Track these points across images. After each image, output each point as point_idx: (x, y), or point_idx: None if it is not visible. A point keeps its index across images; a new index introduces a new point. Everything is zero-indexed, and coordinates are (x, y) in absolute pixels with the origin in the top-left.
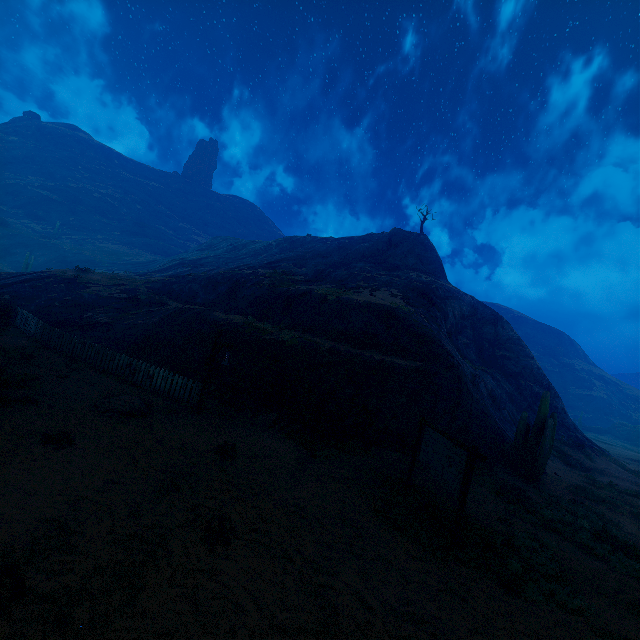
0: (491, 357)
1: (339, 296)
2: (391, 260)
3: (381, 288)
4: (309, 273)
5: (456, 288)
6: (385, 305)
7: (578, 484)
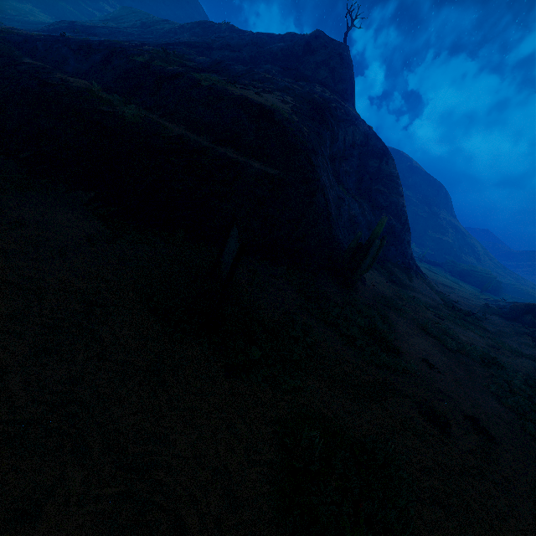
0: (367, 189)
1: (215, 84)
2: (302, 68)
3: (275, 92)
4: (205, 62)
5: (357, 114)
6: (263, 104)
7: (387, 295)
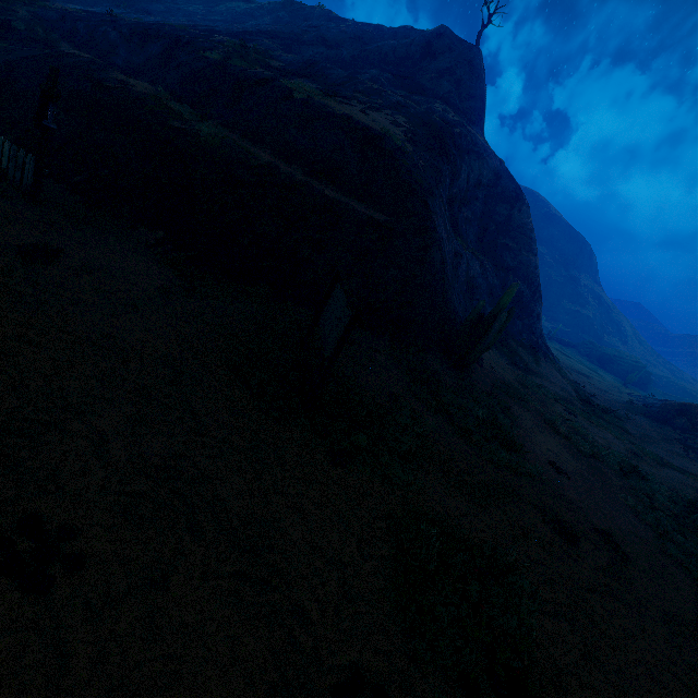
0: (491, 243)
1: (311, 97)
2: (419, 77)
3: (384, 110)
4: (294, 62)
5: (487, 144)
6: (371, 128)
7: (508, 381)
